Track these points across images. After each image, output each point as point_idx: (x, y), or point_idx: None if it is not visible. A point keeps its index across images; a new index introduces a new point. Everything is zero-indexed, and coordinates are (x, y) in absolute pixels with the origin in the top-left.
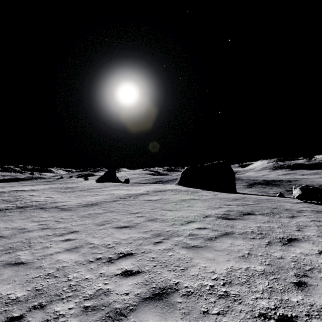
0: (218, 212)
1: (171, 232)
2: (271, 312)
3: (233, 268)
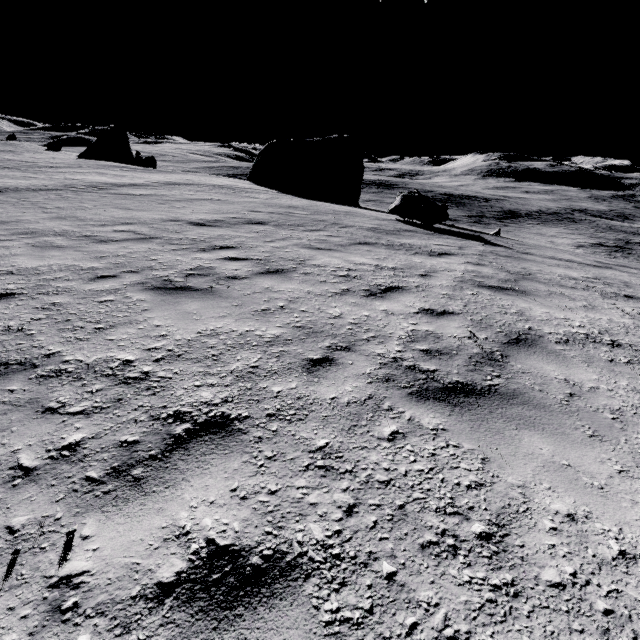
0: (210, 218)
1: (57, 232)
2: (1, 291)
3: (54, 264)
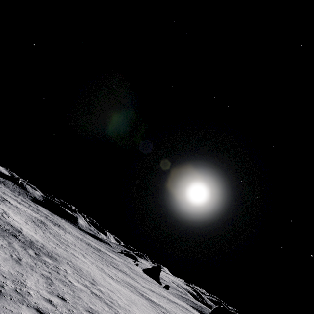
0: None
1: None
2: None
3: None
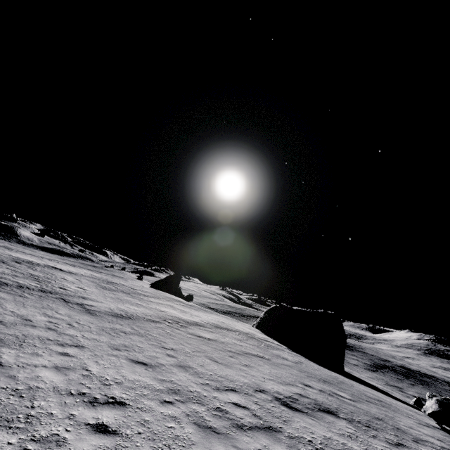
0: (283, 391)
1: (194, 394)
2: None
3: None
